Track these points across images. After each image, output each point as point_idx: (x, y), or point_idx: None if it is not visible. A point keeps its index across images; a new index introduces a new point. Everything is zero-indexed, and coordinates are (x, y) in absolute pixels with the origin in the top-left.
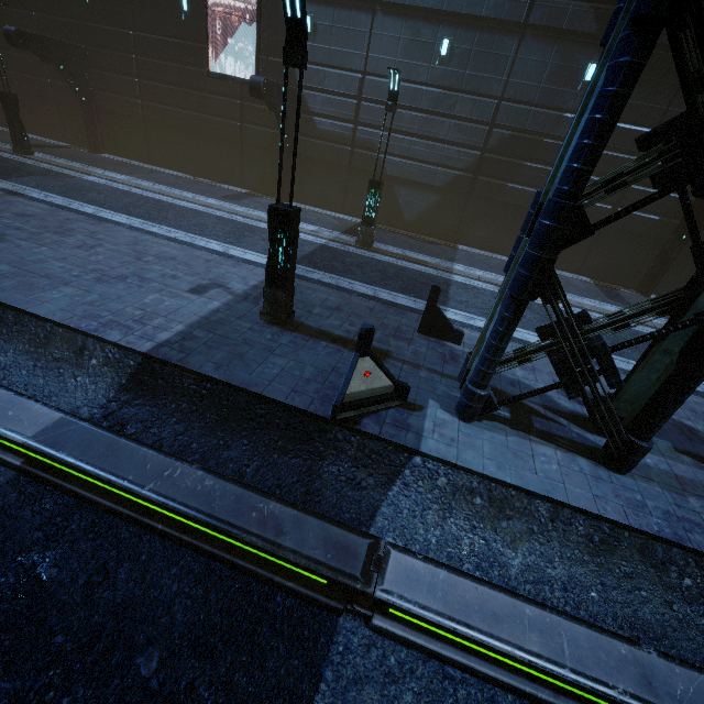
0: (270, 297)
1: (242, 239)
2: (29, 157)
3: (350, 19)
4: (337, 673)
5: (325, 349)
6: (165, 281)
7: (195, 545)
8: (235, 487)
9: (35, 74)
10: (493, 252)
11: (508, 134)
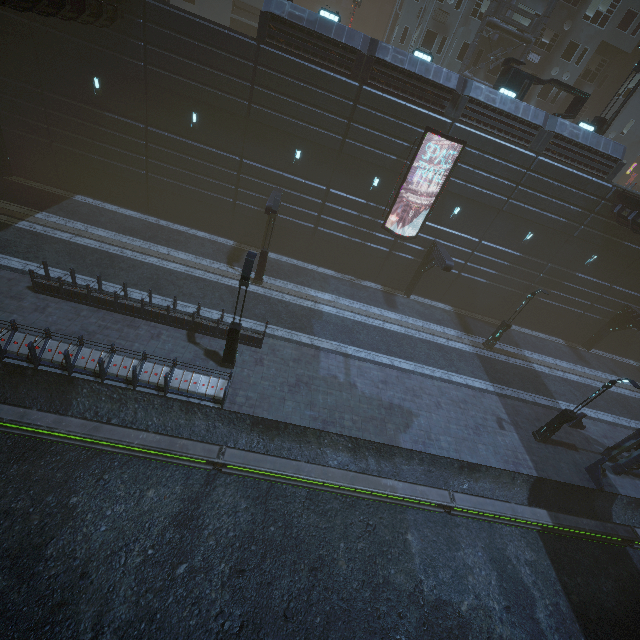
0: (545, 435)
1: (455, 364)
2: (266, 287)
3: (483, 213)
4: (635, 560)
5: (563, 451)
6: (487, 423)
7: (593, 539)
8: (598, 521)
9: (221, 194)
10: (518, 325)
11: (547, 278)
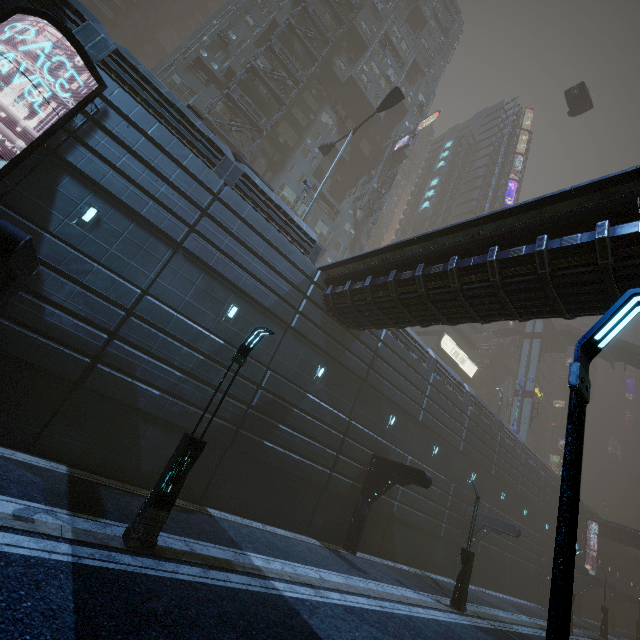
0: None
1: None
2: None
3: (147, 241)
4: None
5: None
6: None
7: None
8: None
9: None
10: (239, 514)
11: (271, 397)
